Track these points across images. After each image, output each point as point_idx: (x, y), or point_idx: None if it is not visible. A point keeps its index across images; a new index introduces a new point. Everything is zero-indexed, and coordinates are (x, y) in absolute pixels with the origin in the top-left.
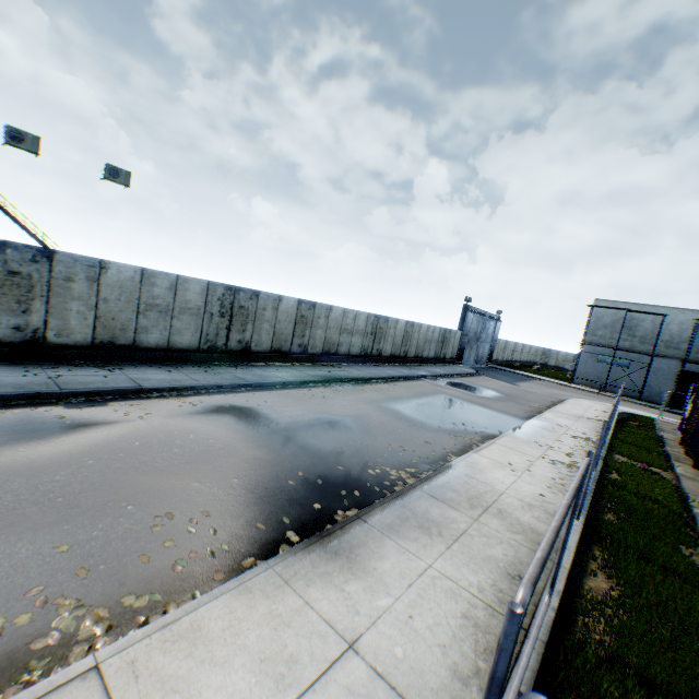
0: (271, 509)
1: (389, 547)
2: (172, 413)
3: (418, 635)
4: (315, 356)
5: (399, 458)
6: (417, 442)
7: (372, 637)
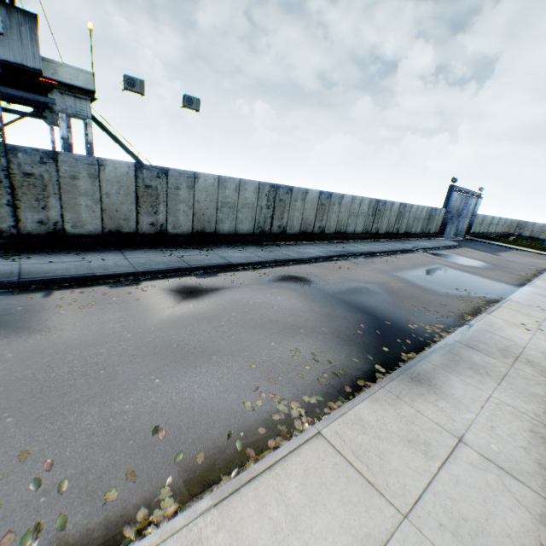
0: (356, 349)
1: (454, 381)
2: (257, 281)
3: (502, 439)
4: (329, 235)
5: (426, 316)
6: (435, 305)
7: (471, 436)
